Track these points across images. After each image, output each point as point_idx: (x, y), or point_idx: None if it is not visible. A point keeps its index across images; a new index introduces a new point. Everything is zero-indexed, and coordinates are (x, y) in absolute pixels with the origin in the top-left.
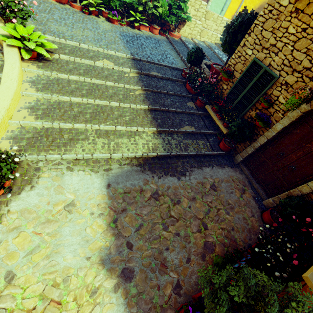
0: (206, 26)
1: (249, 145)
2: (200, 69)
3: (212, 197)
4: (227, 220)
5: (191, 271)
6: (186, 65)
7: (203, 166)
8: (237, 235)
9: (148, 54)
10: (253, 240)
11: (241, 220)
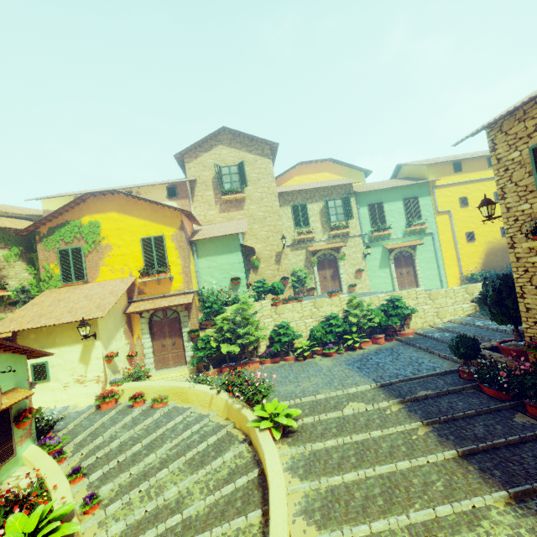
0: (438, 306)
1: None
2: (484, 358)
3: None
4: None
5: None
6: (455, 361)
7: None
8: None
9: (394, 371)
10: None
11: None
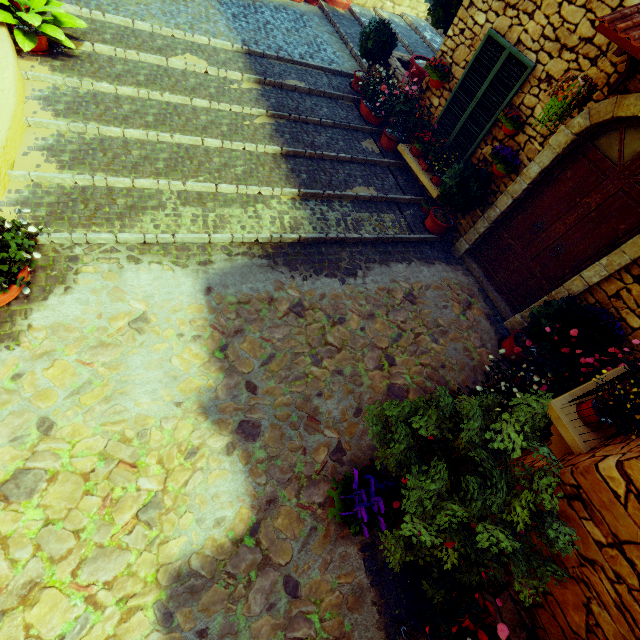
0: None
1: (480, 217)
2: (389, 70)
3: (407, 314)
4: (433, 352)
5: (363, 429)
6: (361, 65)
7: (391, 261)
8: (450, 376)
9: (280, 43)
10: (480, 384)
11: (460, 353)
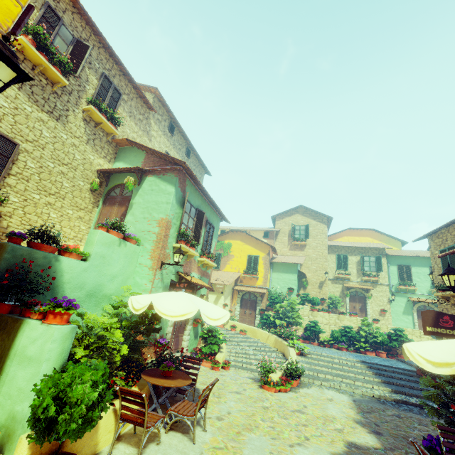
0: None
1: None
2: None
3: None
4: None
5: None
6: None
7: None
8: None
9: (376, 362)
10: None
11: None
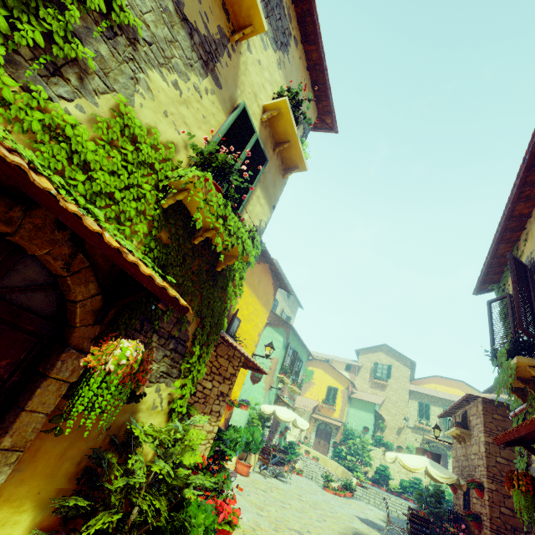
0: None
1: None
2: None
3: None
4: None
5: None
6: None
7: None
8: None
9: None
10: None
11: None
